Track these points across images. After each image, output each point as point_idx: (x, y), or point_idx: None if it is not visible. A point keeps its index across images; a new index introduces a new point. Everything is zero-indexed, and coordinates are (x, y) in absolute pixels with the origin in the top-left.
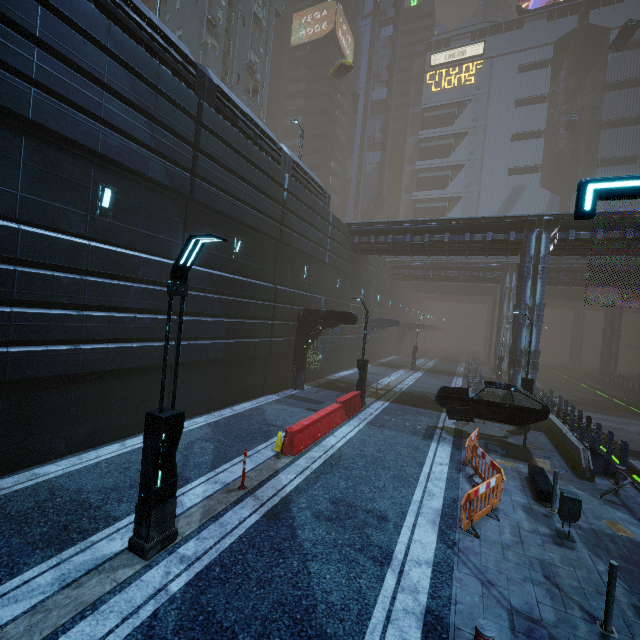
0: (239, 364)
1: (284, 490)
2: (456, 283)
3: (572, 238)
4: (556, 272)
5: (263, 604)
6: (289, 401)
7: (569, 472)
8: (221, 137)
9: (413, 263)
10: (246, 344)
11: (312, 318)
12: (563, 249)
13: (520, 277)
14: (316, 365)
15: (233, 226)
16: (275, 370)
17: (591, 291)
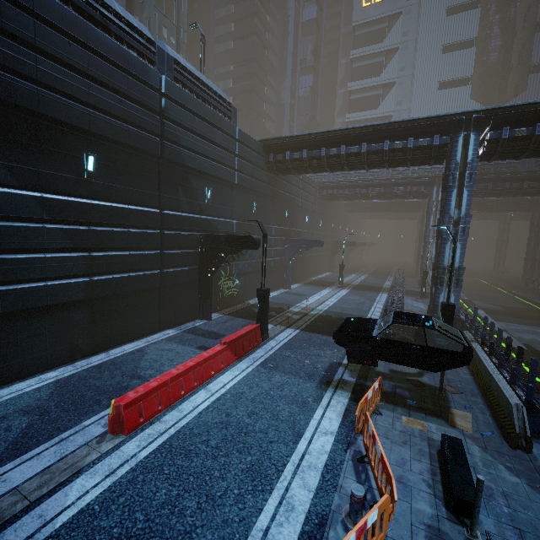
0: (116, 302)
1: (55, 521)
2: (386, 201)
3: (505, 137)
4: (484, 183)
5: None
6: (185, 337)
7: (496, 434)
8: (27, 7)
9: (341, 182)
10: (122, 279)
11: (213, 244)
12: (494, 151)
13: (445, 188)
14: (232, 291)
15: (78, 137)
16: (174, 302)
17: (518, 201)
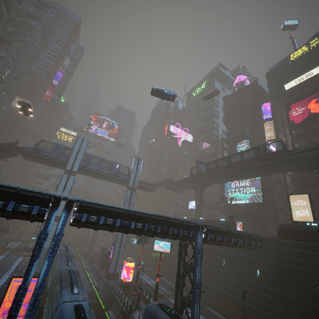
0: None
1: None
2: None
3: None
4: None
5: (0, 267)
6: None
7: None
8: None
9: None
10: None
11: None
12: None
13: None
14: None
15: None
16: None
17: None
